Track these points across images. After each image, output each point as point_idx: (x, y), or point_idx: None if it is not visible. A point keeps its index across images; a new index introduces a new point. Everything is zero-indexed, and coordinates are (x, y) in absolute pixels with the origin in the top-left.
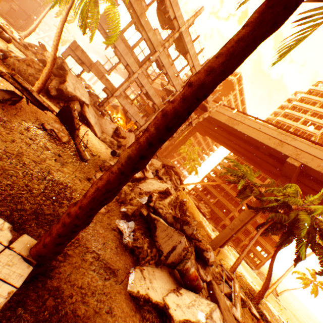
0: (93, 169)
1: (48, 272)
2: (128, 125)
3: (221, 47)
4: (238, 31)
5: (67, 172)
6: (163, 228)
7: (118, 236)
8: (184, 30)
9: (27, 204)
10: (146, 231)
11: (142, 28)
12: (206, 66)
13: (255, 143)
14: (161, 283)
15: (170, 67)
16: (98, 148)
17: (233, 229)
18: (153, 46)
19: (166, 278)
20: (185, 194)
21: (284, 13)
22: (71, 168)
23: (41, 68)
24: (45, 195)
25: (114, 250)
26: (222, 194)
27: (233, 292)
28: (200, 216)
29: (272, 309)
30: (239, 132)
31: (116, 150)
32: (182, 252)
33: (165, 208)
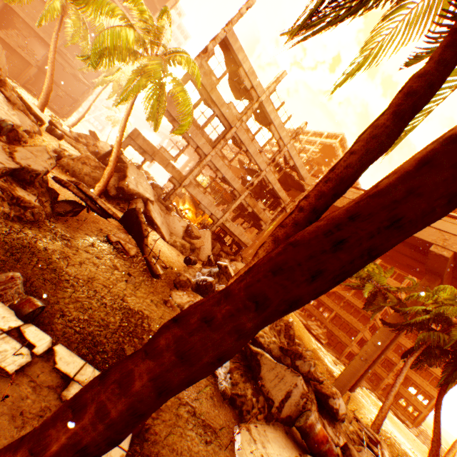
0: (167, 286)
1: (143, 432)
2: (199, 217)
3: (329, 170)
4: (344, 154)
5: (141, 296)
6: (269, 365)
7: (212, 380)
8: (264, 98)
9: (107, 344)
10: (247, 371)
11: (213, 104)
12: (316, 190)
13: None
14: (277, 448)
15: (250, 143)
16: (169, 257)
17: (366, 359)
18: (228, 122)
19: (283, 440)
20: None
21: (389, 141)
22: (143, 289)
23: (97, 165)
24: (122, 330)
25: (210, 400)
26: (340, 305)
27: None
28: (312, 341)
29: None
30: None
31: (189, 255)
32: (300, 399)
33: (266, 335)
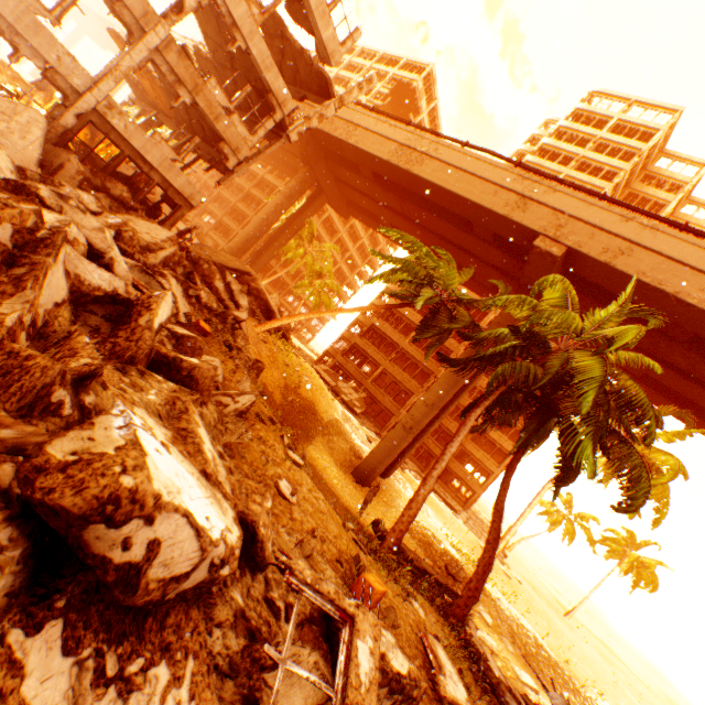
0: None
1: None
2: (98, 149)
3: None
4: None
5: None
6: None
7: None
8: None
9: None
10: None
11: None
12: None
13: (462, 211)
14: None
15: None
16: None
17: (411, 429)
18: None
19: None
20: (292, 354)
21: None
22: None
23: None
24: None
25: None
26: (392, 357)
27: (341, 703)
28: (336, 408)
29: (497, 598)
30: (425, 185)
31: None
32: None
33: None
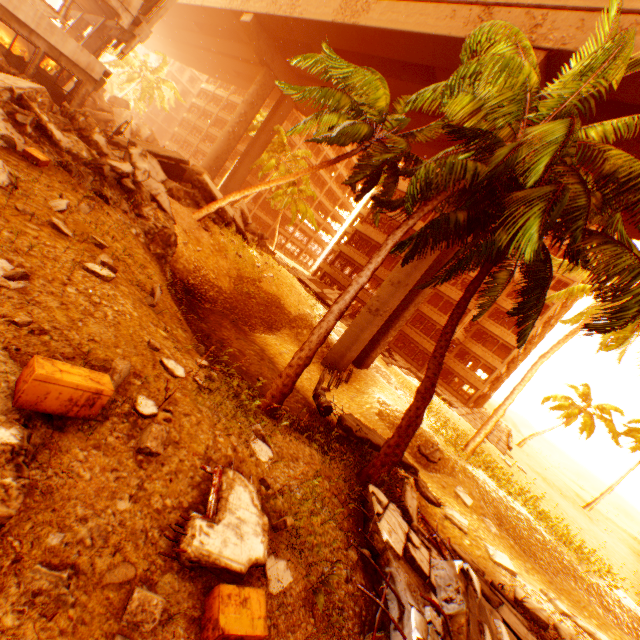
0: None
1: None
2: None
3: None
4: None
5: None
6: None
7: None
8: None
9: None
10: None
11: None
12: None
13: (419, 56)
14: None
15: None
16: None
17: (377, 311)
18: None
19: None
20: (254, 252)
21: None
22: None
23: None
24: None
25: None
26: None
27: None
28: (311, 306)
29: (481, 480)
30: (375, 37)
31: None
32: None
33: None
